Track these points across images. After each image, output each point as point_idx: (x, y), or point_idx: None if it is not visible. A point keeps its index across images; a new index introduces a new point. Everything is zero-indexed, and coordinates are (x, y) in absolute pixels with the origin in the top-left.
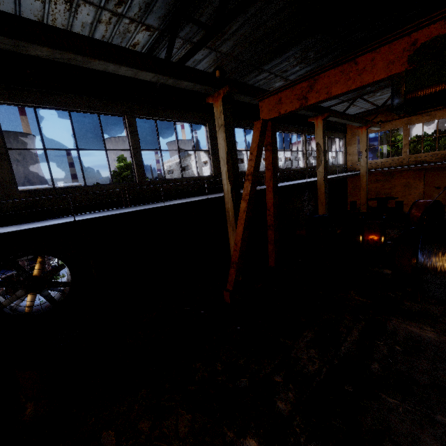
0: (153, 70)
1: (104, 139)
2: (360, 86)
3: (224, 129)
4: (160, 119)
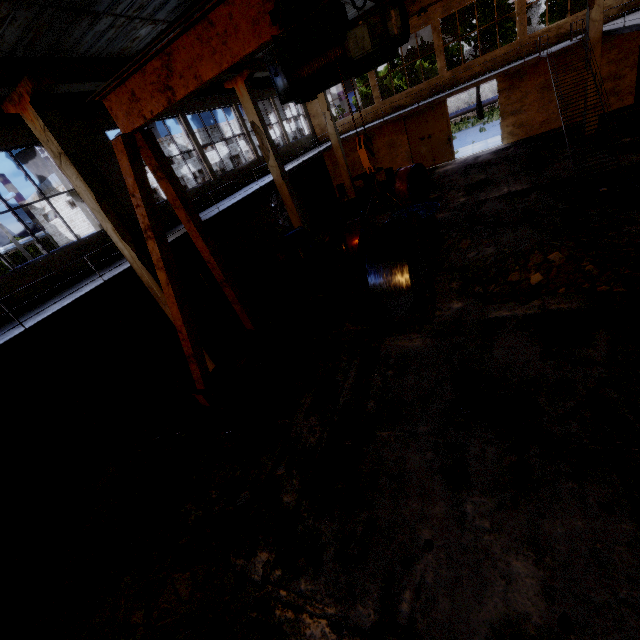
0: None
1: None
2: (231, 64)
3: (68, 160)
4: None
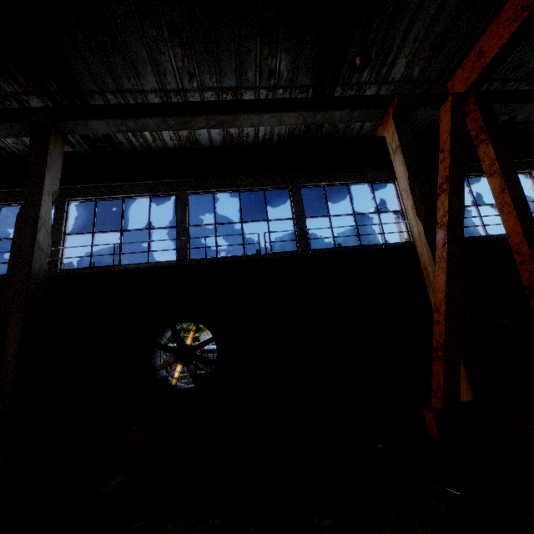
0: (296, 109)
1: (266, 211)
2: None
3: (399, 150)
4: (329, 184)
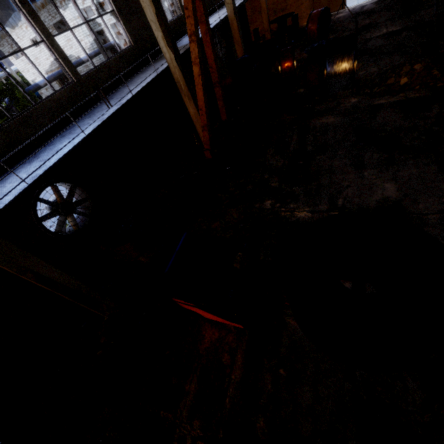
0: None
1: (10, 36)
2: None
3: None
4: None
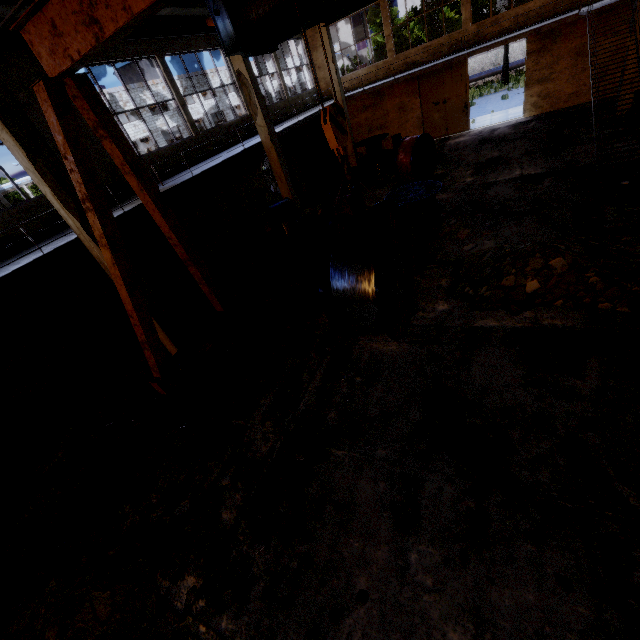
0: None
1: None
2: None
3: None
4: None
